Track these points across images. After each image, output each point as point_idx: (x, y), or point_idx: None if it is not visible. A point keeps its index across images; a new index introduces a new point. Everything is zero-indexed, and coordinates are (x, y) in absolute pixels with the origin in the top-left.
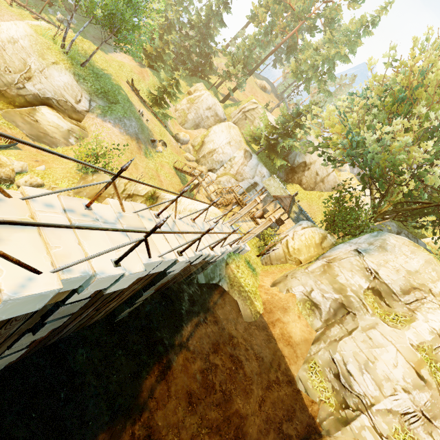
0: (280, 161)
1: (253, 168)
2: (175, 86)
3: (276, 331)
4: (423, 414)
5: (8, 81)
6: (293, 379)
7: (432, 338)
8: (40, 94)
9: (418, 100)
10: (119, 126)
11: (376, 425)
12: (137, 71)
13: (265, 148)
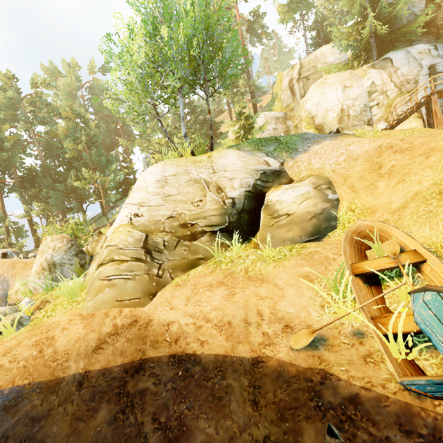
0: (424, 16)
1: (408, 60)
2: (247, 118)
3: None
4: None
5: (215, 209)
6: None
7: None
8: (246, 189)
9: None
10: (319, 141)
11: None
12: None
13: (375, 48)
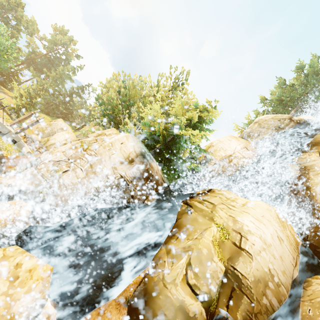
0: None
1: None
2: (32, 106)
3: (9, 161)
4: (69, 160)
5: None
6: (0, 171)
7: (91, 139)
8: None
9: (129, 95)
10: None
11: (38, 167)
12: (10, 101)
13: None
